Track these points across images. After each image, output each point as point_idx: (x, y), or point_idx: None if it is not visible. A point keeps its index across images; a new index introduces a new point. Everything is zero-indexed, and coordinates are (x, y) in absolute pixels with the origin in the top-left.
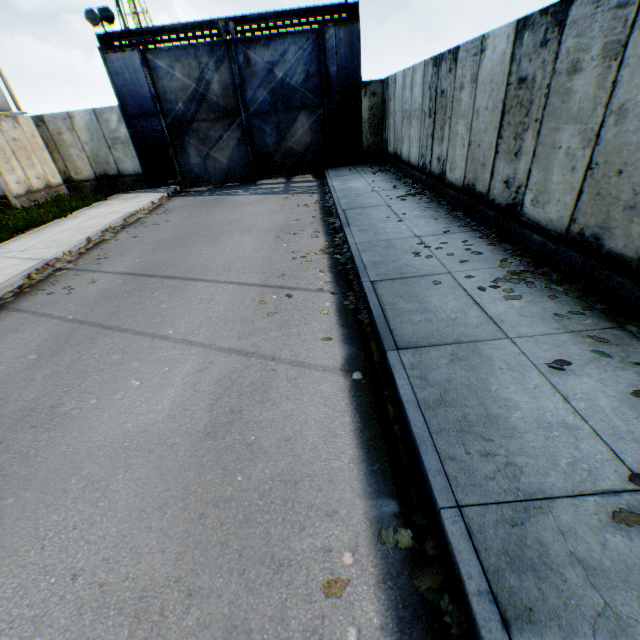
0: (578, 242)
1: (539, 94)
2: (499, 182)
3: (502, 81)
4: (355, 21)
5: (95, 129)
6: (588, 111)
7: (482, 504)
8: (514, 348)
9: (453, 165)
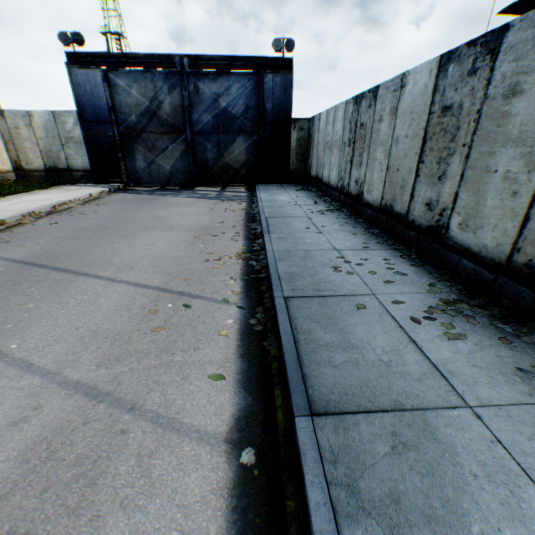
0: (525, 275)
1: (467, 119)
2: (420, 204)
3: (424, 110)
4: (289, 71)
5: (52, 127)
6: (534, 132)
7: None
8: (482, 428)
9: (371, 187)
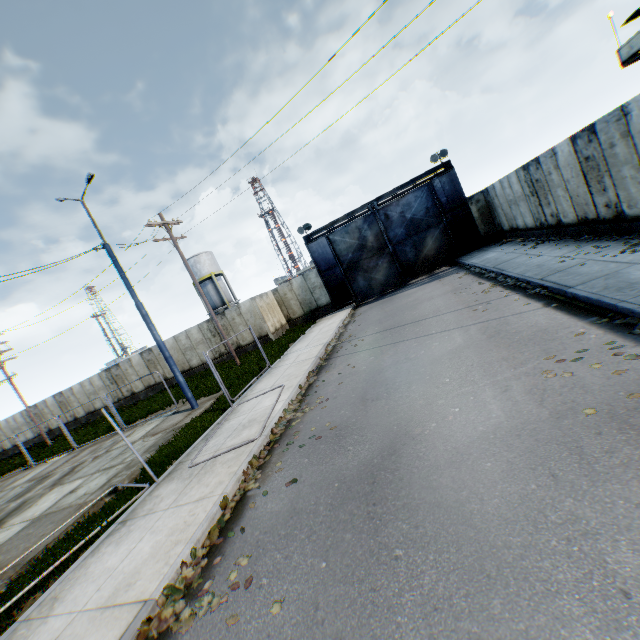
0: None
1: (599, 160)
2: (601, 208)
3: (574, 162)
4: (450, 169)
5: (303, 285)
6: (628, 158)
7: (633, 297)
8: (639, 265)
9: (564, 213)
